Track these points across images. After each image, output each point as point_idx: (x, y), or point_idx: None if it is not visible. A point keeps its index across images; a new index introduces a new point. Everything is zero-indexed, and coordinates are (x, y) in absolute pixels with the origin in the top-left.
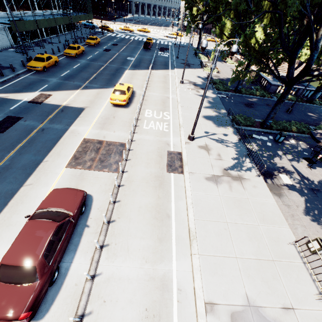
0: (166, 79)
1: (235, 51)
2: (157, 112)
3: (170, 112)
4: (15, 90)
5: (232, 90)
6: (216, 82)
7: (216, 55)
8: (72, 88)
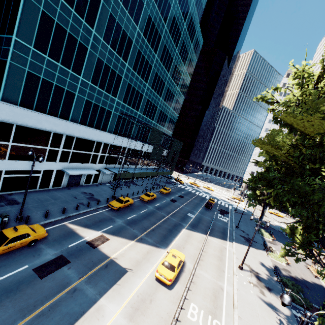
0: (222, 255)
1: None
2: (204, 314)
3: (222, 322)
4: (87, 224)
5: (315, 309)
6: (287, 283)
7: (304, 320)
8: (129, 236)
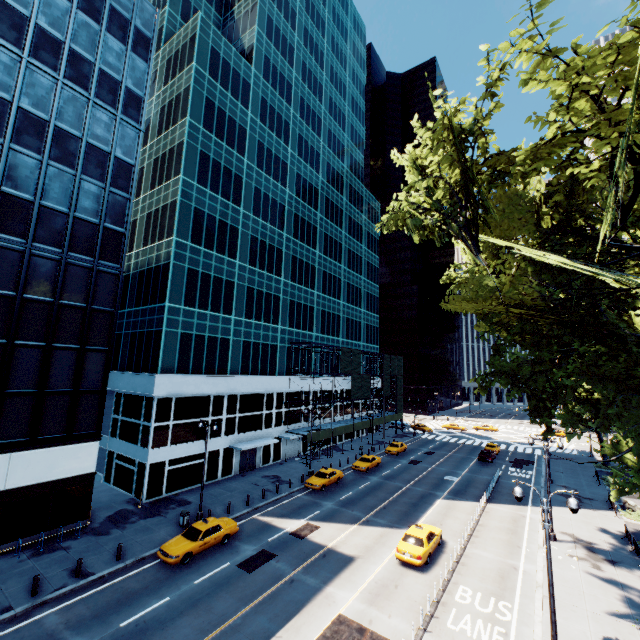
0: (516, 526)
1: (573, 506)
2: (482, 596)
3: (515, 603)
4: (283, 513)
5: None
6: None
7: (543, 509)
8: (348, 520)
